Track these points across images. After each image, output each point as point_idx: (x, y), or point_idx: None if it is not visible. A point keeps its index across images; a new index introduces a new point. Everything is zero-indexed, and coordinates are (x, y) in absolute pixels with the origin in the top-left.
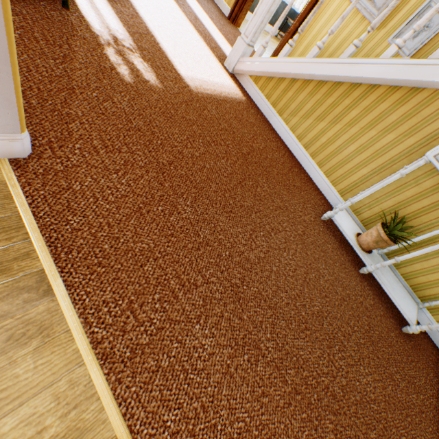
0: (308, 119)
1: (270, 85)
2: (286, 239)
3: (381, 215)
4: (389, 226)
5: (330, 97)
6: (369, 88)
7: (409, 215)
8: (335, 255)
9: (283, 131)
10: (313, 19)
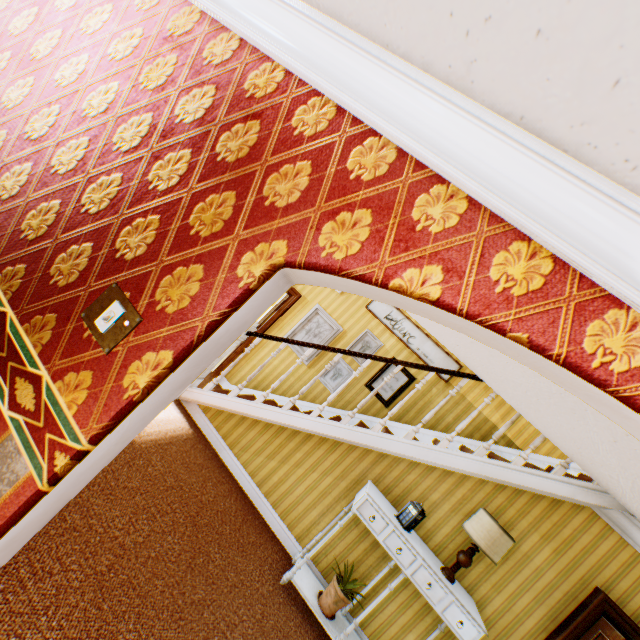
0: (260, 455)
1: (221, 417)
2: (244, 635)
3: (337, 560)
4: (344, 576)
5: (278, 438)
6: (307, 435)
7: (358, 558)
8: (300, 635)
9: (235, 466)
10: (258, 347)
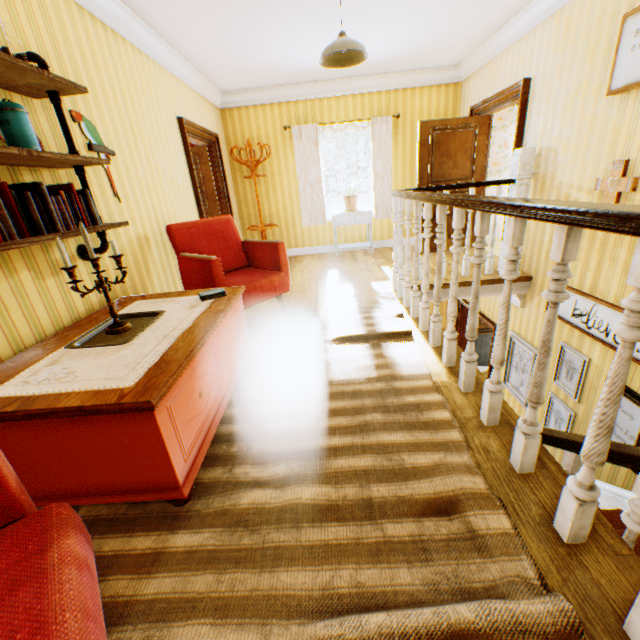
0: None
1: None
2: None
3: None
4: None
5: None
6: None
7: None
8: None
9: None
10: None
